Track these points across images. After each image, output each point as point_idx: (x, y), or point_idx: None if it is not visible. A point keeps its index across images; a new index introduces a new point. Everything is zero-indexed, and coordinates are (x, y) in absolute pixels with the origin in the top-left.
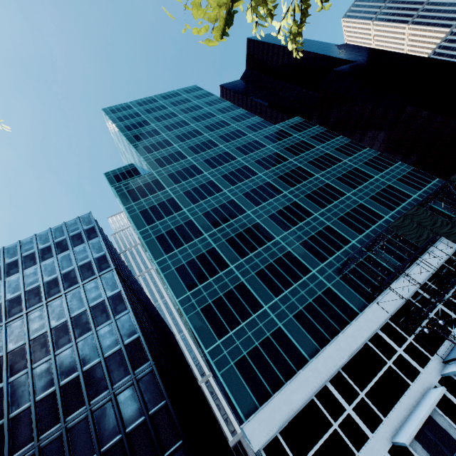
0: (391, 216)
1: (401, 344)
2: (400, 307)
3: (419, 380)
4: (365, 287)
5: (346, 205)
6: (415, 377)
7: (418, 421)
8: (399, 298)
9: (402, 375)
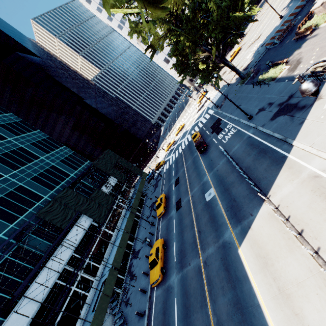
0: (50, 196)
1: None
2: (45, 298)
3: None
4: (4, 295)
5: (0, 189)
6: None
7: None
8: (45, 288)
9: None
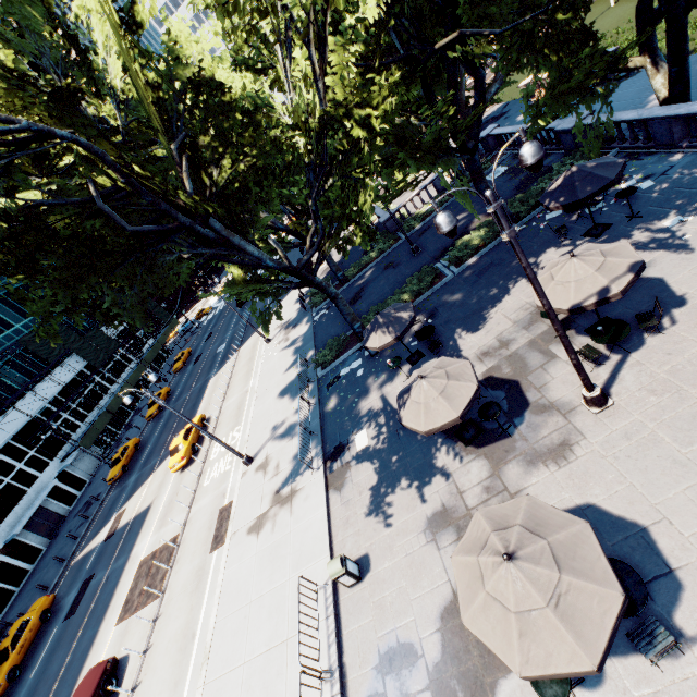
0: (25, 326)
1: (23, 459)
2: (25, 425)
3: (37, 484)
4: None
5: None
6: (33, 483)
7: (31, 512)
8: (25, 416)
9: (21, 485)
